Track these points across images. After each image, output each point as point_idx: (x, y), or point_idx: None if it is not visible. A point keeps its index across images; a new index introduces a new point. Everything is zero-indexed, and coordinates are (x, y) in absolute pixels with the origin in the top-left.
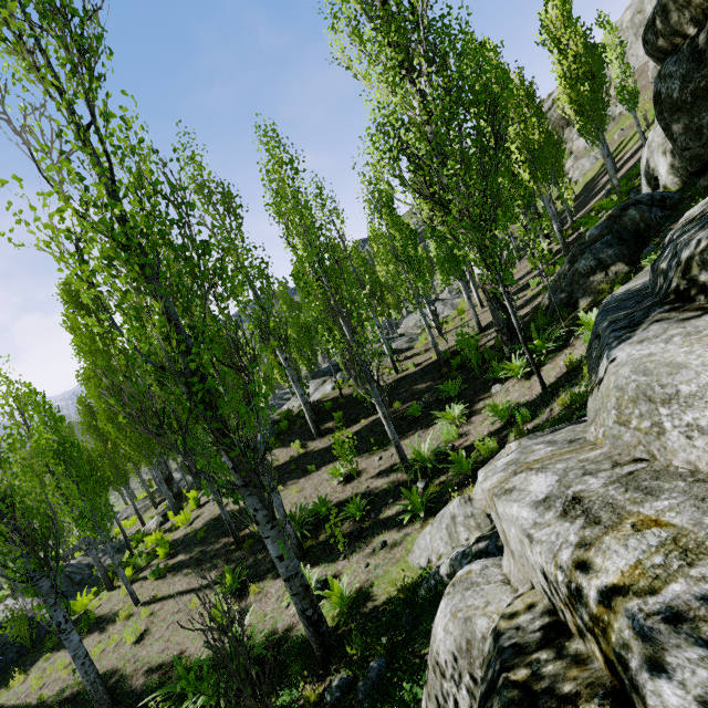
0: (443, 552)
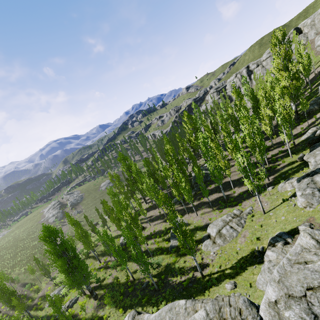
0: (306, 136)
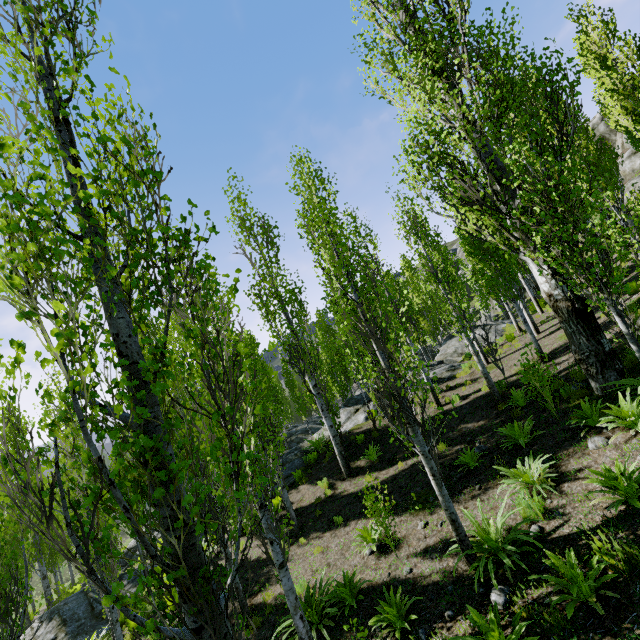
0: None
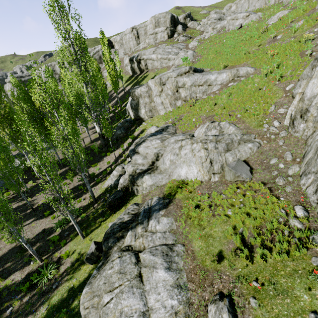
0: (111, 182)
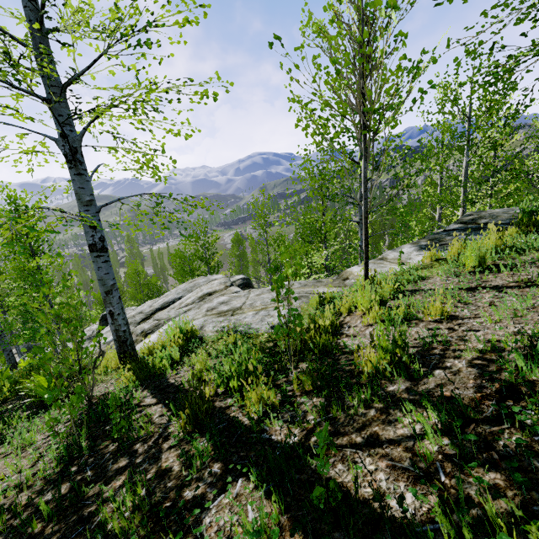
0: None
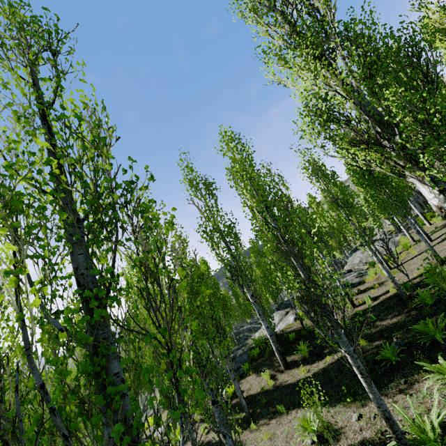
0: None
